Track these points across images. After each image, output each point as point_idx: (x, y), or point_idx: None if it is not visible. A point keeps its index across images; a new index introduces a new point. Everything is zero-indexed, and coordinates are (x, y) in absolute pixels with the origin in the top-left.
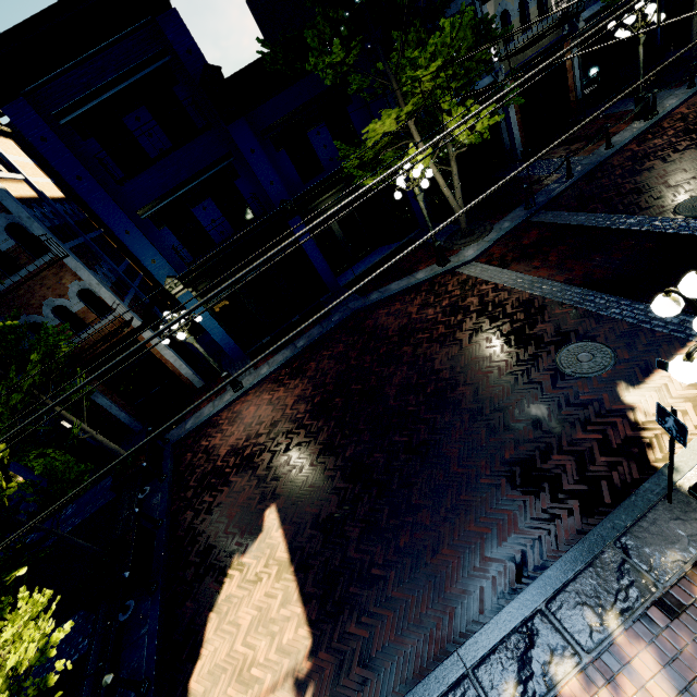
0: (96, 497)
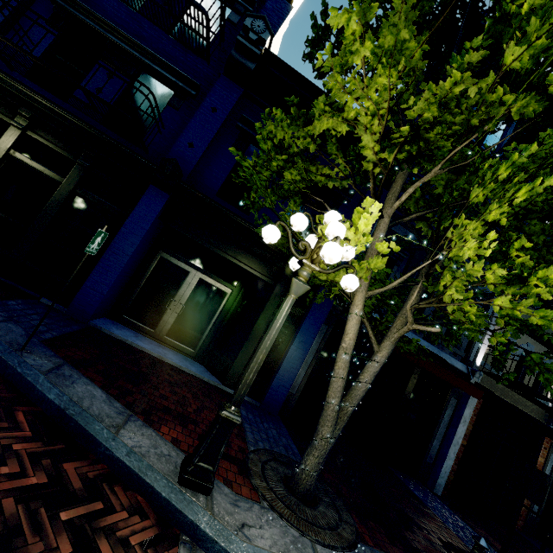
0: None
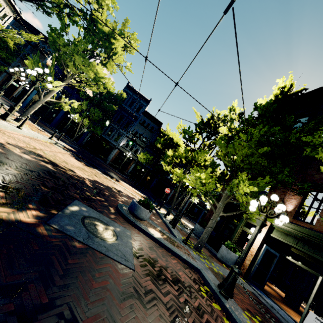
0: None
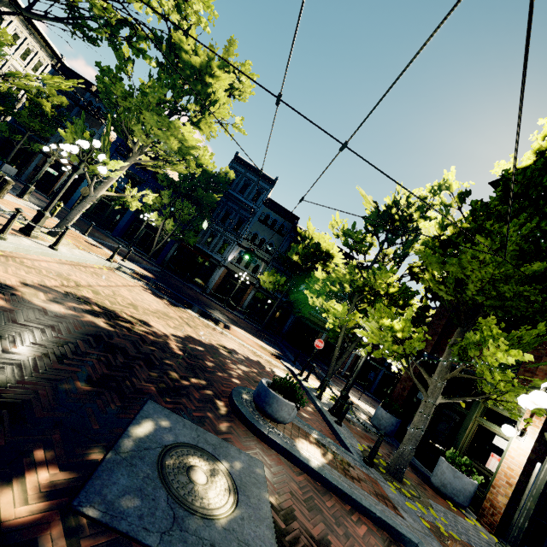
0: None
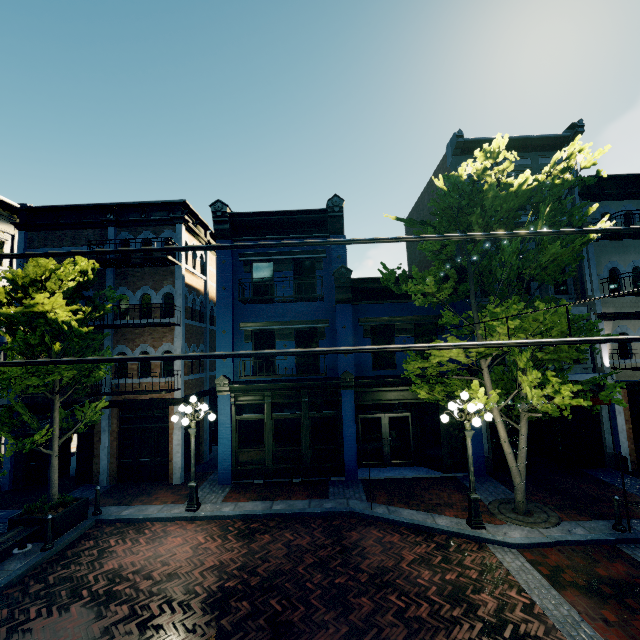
0: (5, 519)
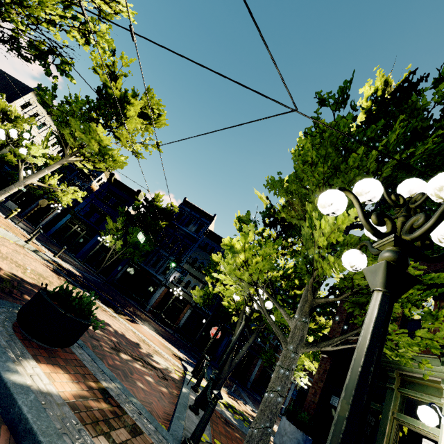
0: None
